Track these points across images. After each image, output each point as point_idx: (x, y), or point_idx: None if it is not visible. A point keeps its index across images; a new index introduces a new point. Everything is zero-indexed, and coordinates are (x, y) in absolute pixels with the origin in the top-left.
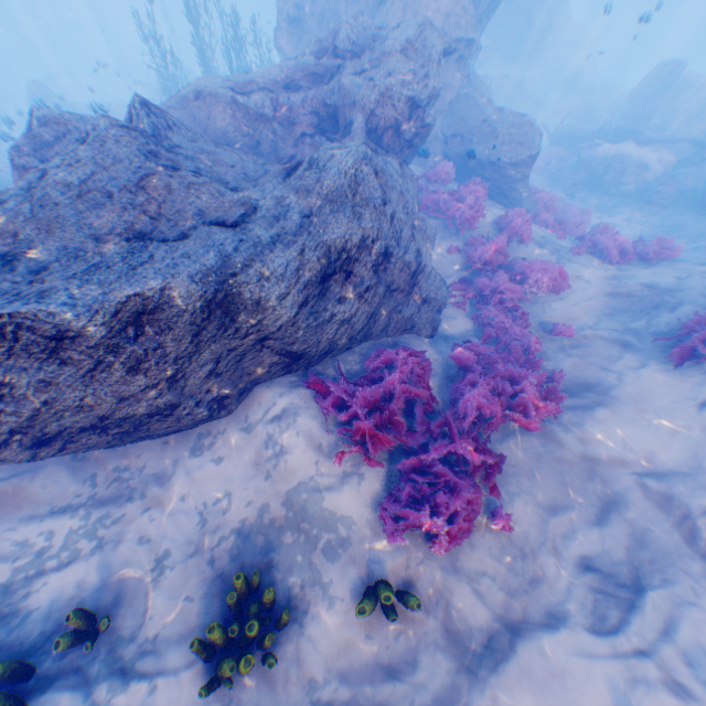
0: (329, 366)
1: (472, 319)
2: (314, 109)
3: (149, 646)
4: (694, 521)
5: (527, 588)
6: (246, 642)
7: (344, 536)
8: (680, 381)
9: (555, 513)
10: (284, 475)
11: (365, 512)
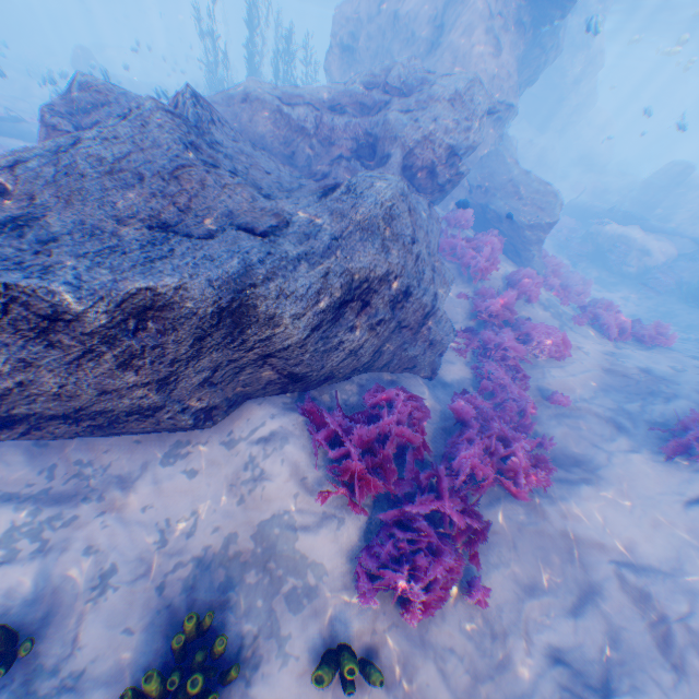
0: (326, 393)
1: (472, 369)
2: (355, 135)
3: (71, 684)
4: (670, 627)
5: (494, 675)
6: (184, 697)
7: (312, 585)
8: (668, 473)
9: (532, 593)
10: (259, 504)
11: (339, 561)
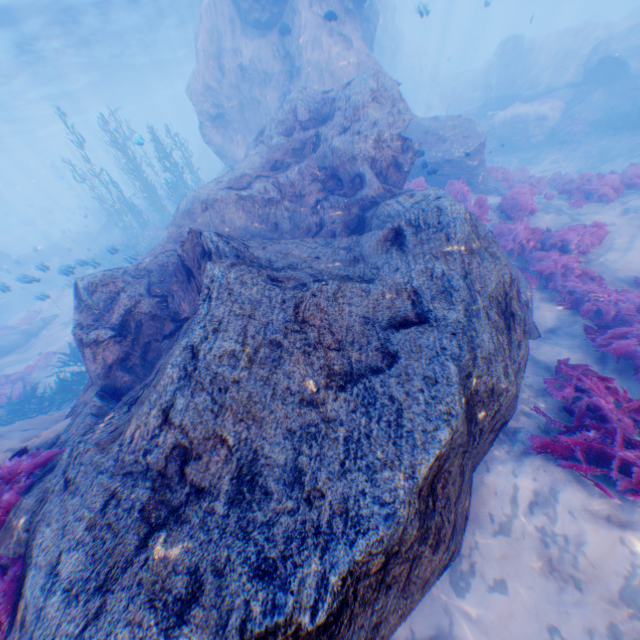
0: (518, 415)
1: (554, 301)
2: (312, 176)
3: None
4: None
5: None
6: None
7: None
8: None
9: None
10: (597, 575)
11: None
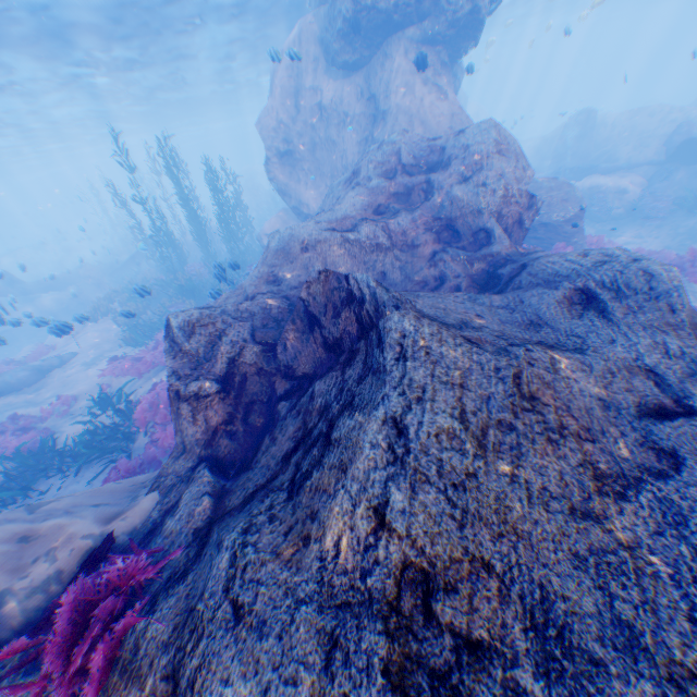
0: None
1: None
2: (424, 225)
3: None
4: None
5: None
6: None
7: None
8: None
9: None
10: None
11: None
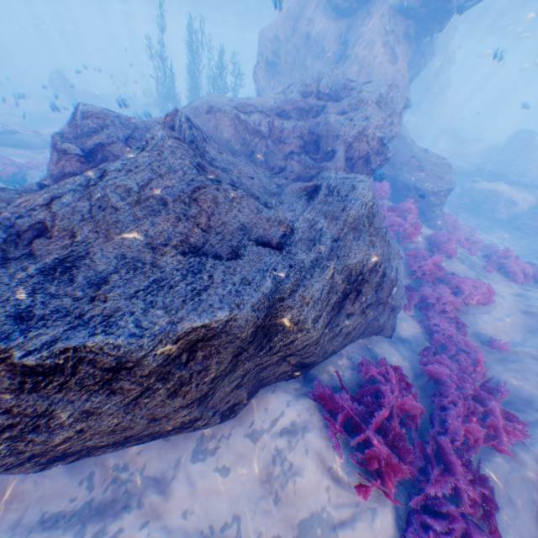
0: (324, 372)
1: (420, 322)
2: (301, 134)
3: None
4: None
5: None
6: None
7: None
8: None
9: None
10: (294, 501)
11: None
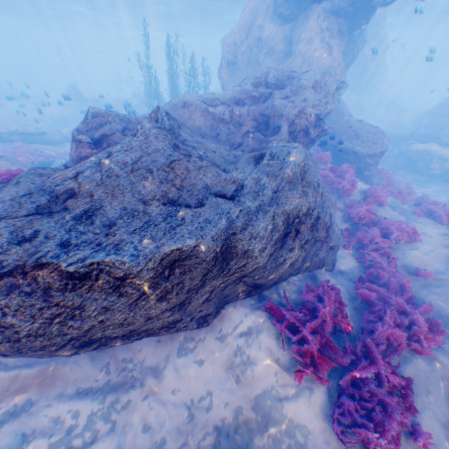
0: (274, 293)
1: (356, 258)
2: (254, 116)
3: None
4: None
5: None
6: None
7: (301, 443)
8: None
9: None
10: (251, 382)
11: (316, 422)
